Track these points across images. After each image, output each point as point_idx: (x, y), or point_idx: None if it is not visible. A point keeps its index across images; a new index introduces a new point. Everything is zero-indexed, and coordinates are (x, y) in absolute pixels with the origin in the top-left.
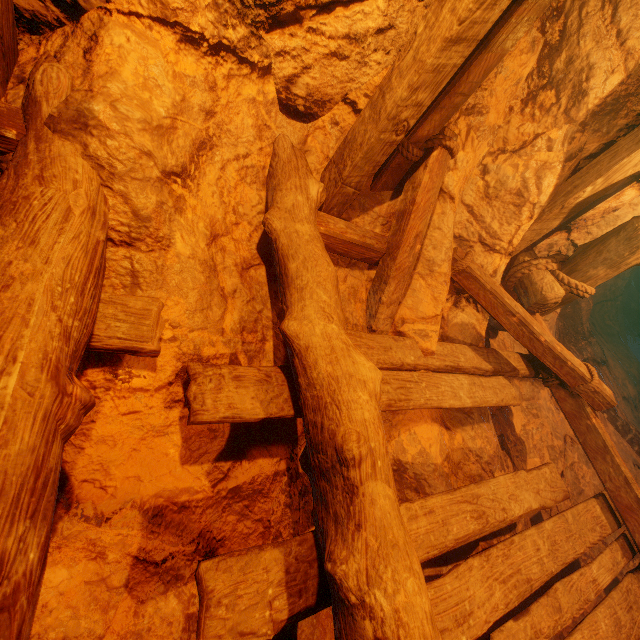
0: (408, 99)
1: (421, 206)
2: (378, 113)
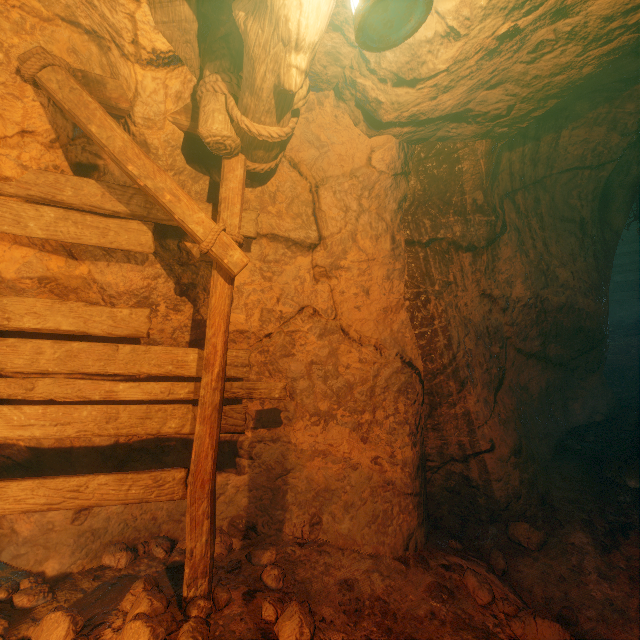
0: None
1: None
2: None
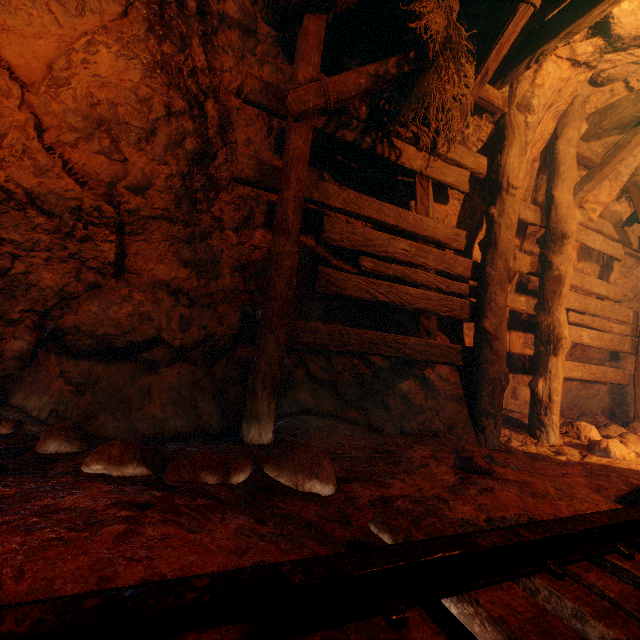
0: None
1: (632, 146)
2: (638, 102)
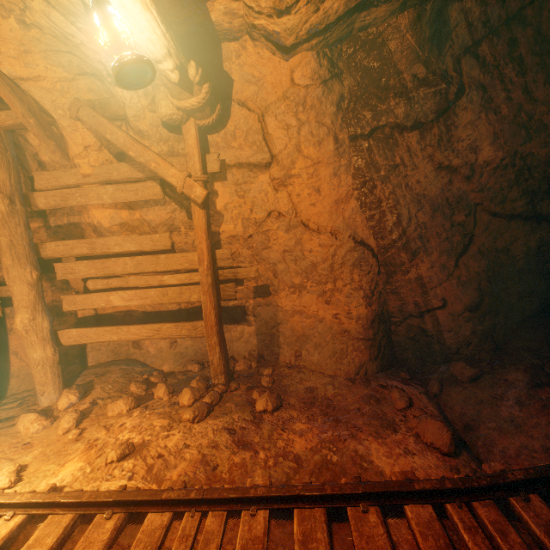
0: None
1: (6, 100)
2: None
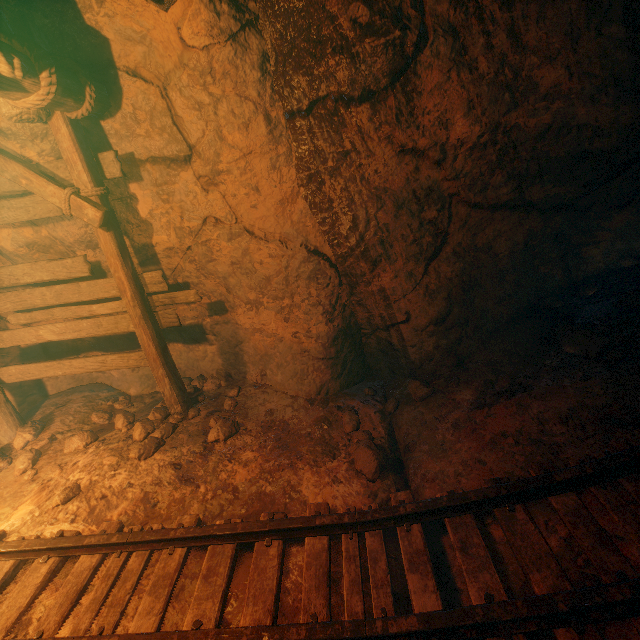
0: None
1: None
2: None
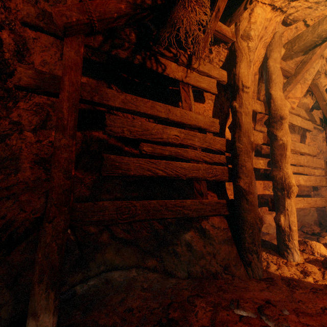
0: (326, 30)
1: (312, 61)
2: (314, 31)
